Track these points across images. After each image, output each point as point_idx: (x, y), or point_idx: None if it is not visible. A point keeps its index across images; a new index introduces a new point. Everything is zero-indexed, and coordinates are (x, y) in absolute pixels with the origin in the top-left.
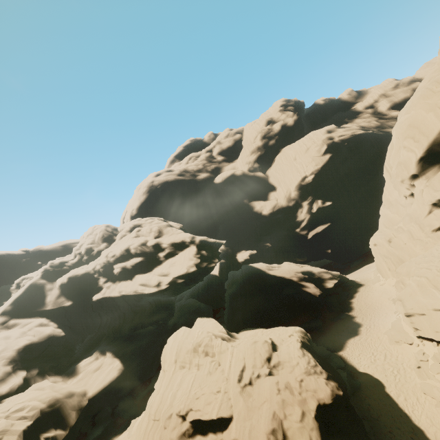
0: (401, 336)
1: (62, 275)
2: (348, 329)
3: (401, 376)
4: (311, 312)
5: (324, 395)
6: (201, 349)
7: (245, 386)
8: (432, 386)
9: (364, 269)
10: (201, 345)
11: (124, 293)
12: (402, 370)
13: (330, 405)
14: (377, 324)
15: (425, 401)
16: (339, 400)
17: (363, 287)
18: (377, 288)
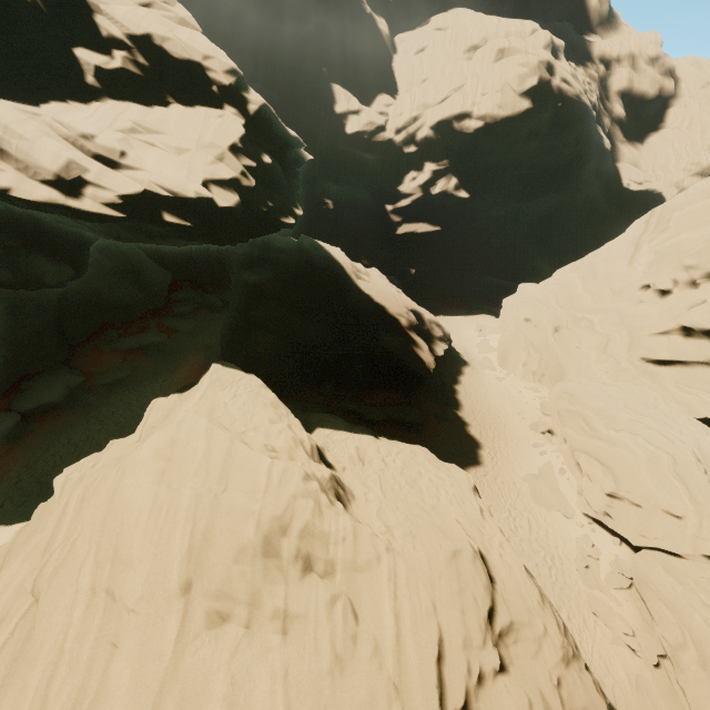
0: (556, 500)
1: None
2: (461, 446)
3: (557, 571)
4: (405, 390)
5: None
6: (290, 547)
7: None
8: (607, 607)
9: (444, 322)
10: (287, 529)
11: None
12: (558, 561)
13: None
14: (507, 455)
15: (595, 627)
16: None
17: (469, 367)
18: (492, 381)
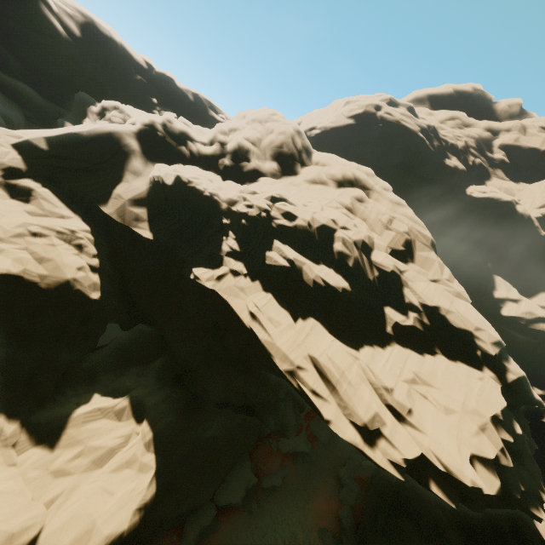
0: None
1: (170, 159)
2: None
3: None
4: None
5: None
6: None
7: None
8: None
9: None
10: None
11: (261, 340)
12: None
13: None
14: None
15: None
16: None
17: None
18: None
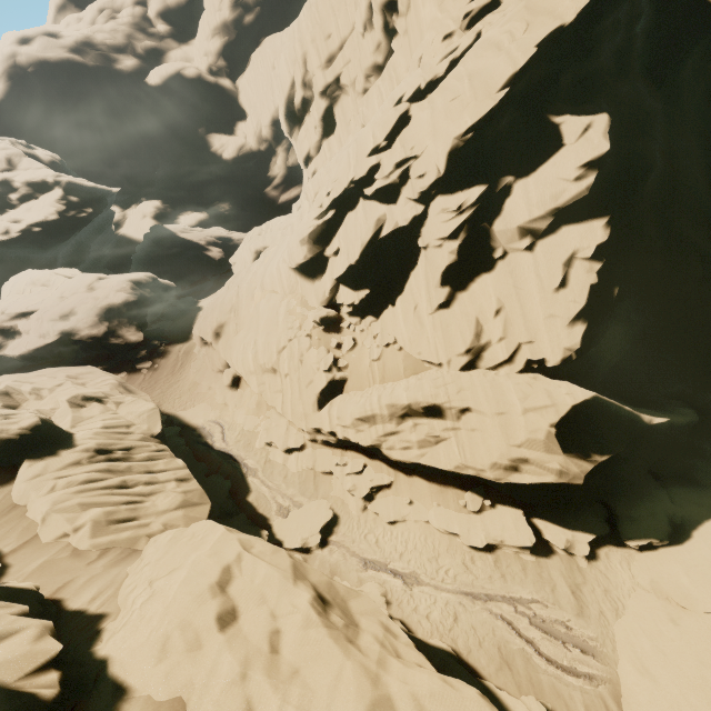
0: None
1: None
2: None
3: None
4: (211, 276)
5: (116, 299)
6: (37, 282)
7: (62, 298)
8: None
9: None
10: (38, 279)
11: None
12: None
13: (119, 305)
14: None
15: None
16: (127, 302)
17: None
18: None
